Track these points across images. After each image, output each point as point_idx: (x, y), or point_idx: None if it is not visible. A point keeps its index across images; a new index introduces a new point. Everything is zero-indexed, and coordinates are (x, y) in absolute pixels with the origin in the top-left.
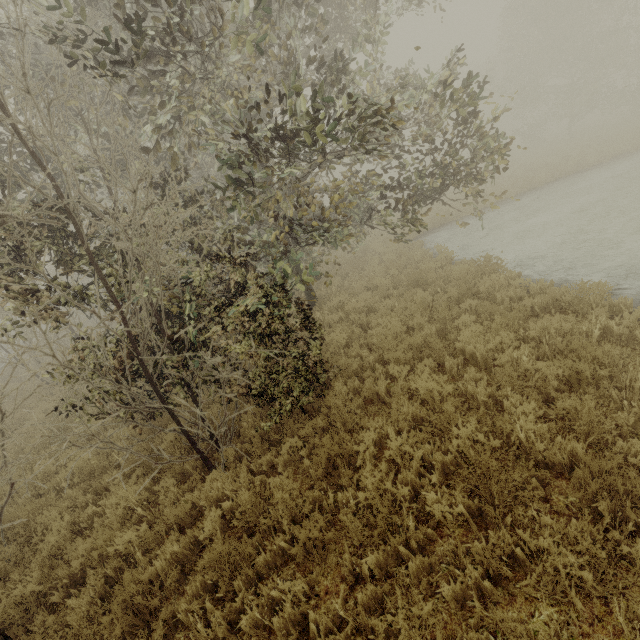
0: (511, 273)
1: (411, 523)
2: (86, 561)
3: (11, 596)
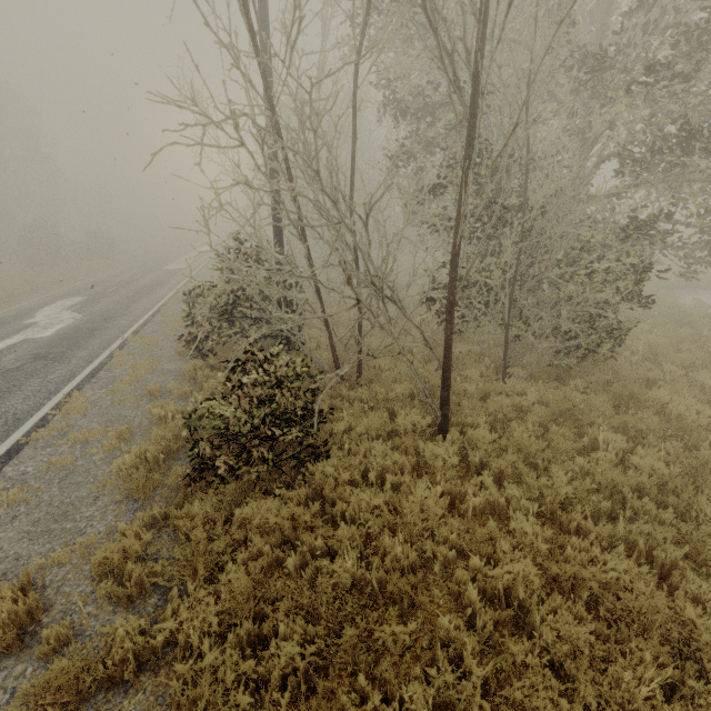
0: None
1: (709, 437)
2: (437, 388)
3: (404, 383)
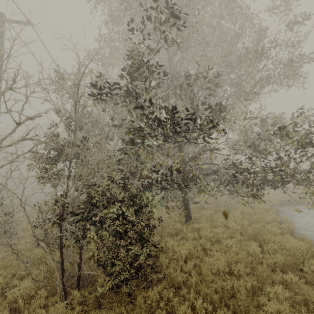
0: None
1: None
2: None
3: None
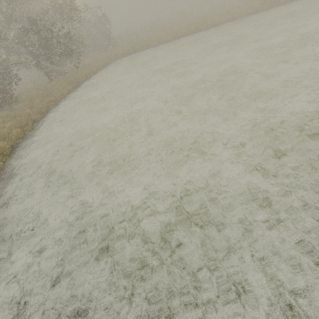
0: (73, 84)
1: None
2: None
3: None
